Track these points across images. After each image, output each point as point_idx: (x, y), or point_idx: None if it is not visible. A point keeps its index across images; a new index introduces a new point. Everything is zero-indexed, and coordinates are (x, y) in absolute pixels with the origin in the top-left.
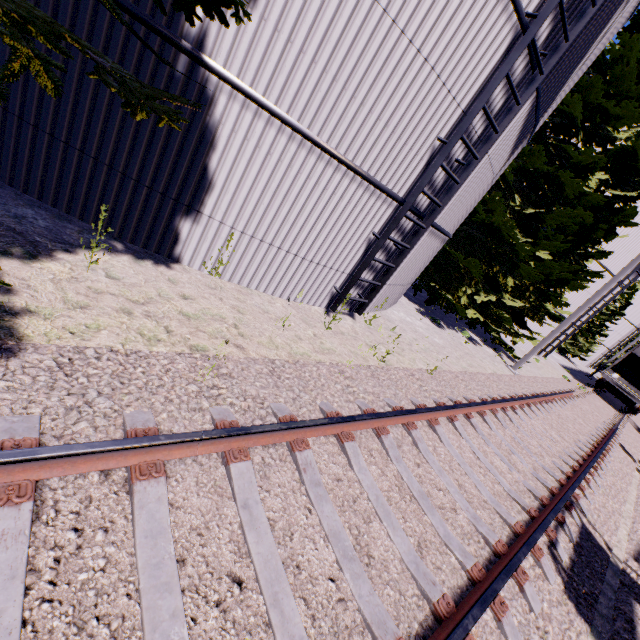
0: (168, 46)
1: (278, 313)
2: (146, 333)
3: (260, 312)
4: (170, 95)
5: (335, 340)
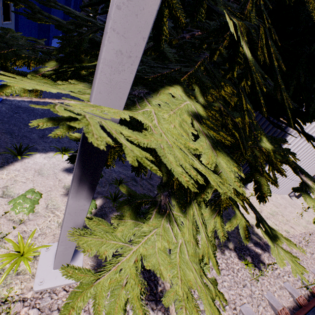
0: (278, 122)
1: (282, 203)
2: (273, 227)
3: (279, 205)
4: (278, 139)
5: (305, 214)
